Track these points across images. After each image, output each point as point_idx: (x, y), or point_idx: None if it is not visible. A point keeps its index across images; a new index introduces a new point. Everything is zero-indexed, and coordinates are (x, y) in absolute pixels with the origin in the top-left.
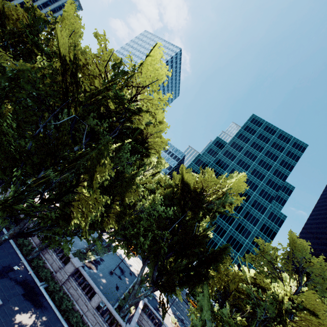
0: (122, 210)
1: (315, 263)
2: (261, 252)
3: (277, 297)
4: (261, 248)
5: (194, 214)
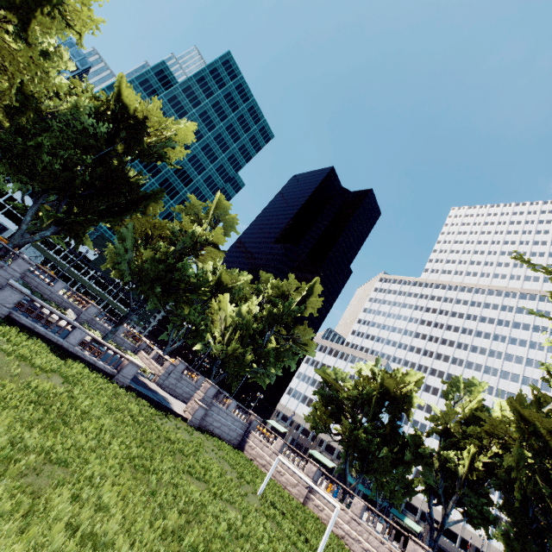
0: (22, 100)
1: (229, 219)
2: (192, 206)
3: (195, 234)
4: (192, 203)
5: (128, 150)
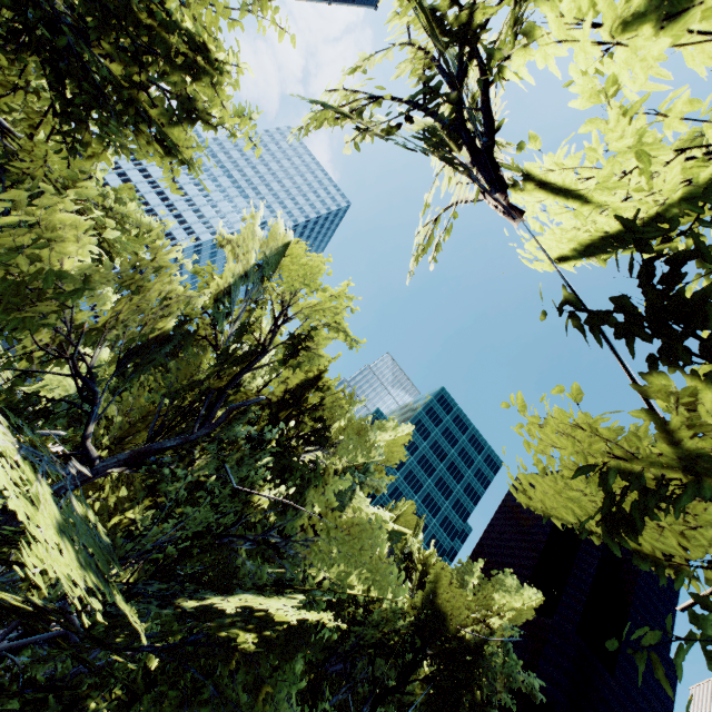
0: None
1: None
2: None
3: None
4: None
5: None
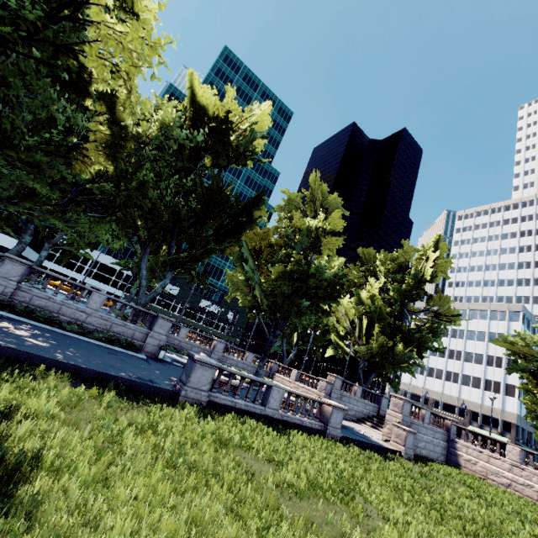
0: (117, 133)
1: (331, 200)
2: (290, 200)
3: (310, 229)
4: (289, 196)
5: (217, 159)
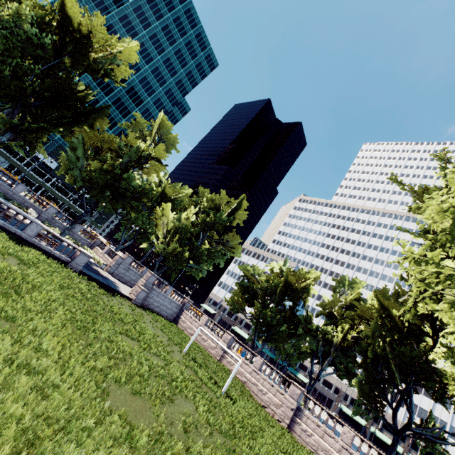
0: None
1: (171, 138)
2: (137, 123)
3: (140, 149)
4: (138, 120)
5: (75, 64)
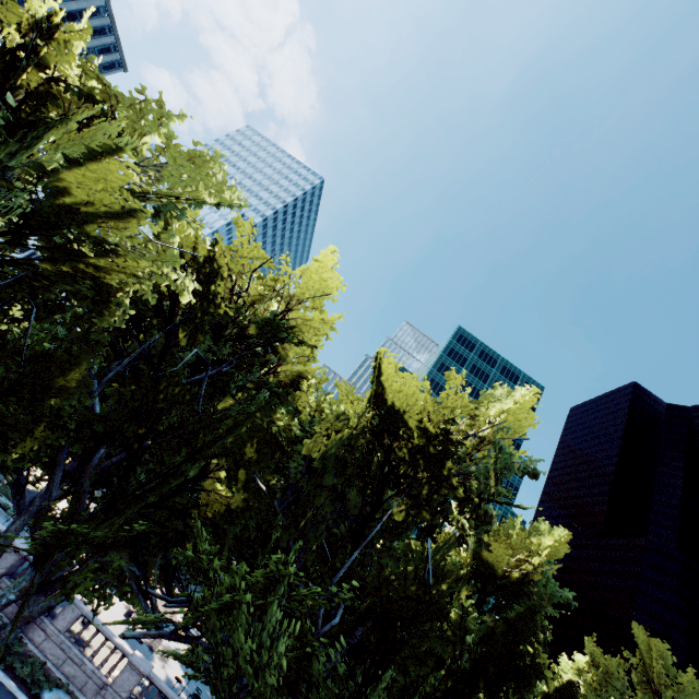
0: None
1: (685, 684)
2: (607, 674)
3: None
4: (604, 665)
5: None
